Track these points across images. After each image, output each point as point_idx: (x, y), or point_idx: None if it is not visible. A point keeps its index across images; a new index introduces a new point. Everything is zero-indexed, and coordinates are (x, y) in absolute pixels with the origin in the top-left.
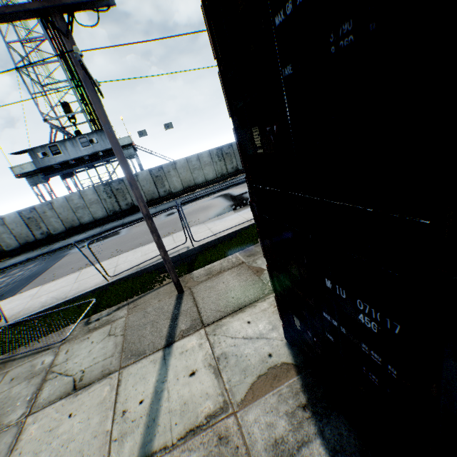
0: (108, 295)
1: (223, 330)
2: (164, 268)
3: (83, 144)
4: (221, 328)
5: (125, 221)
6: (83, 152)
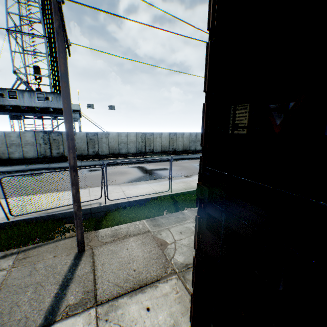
0: (1, 237)
1: (118, 315)
2: (72, 218)
3: (39, 98)
4: (116, 310)
5: (51, 165)
6: (36, 104)
